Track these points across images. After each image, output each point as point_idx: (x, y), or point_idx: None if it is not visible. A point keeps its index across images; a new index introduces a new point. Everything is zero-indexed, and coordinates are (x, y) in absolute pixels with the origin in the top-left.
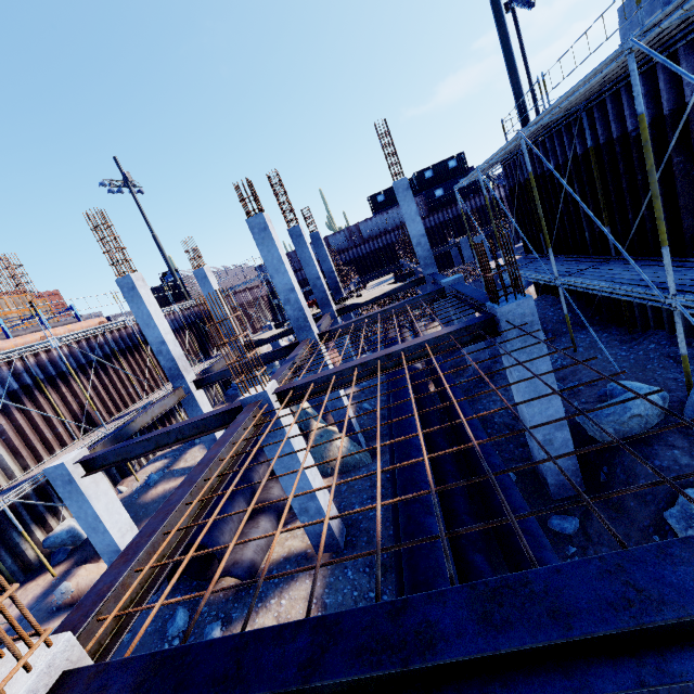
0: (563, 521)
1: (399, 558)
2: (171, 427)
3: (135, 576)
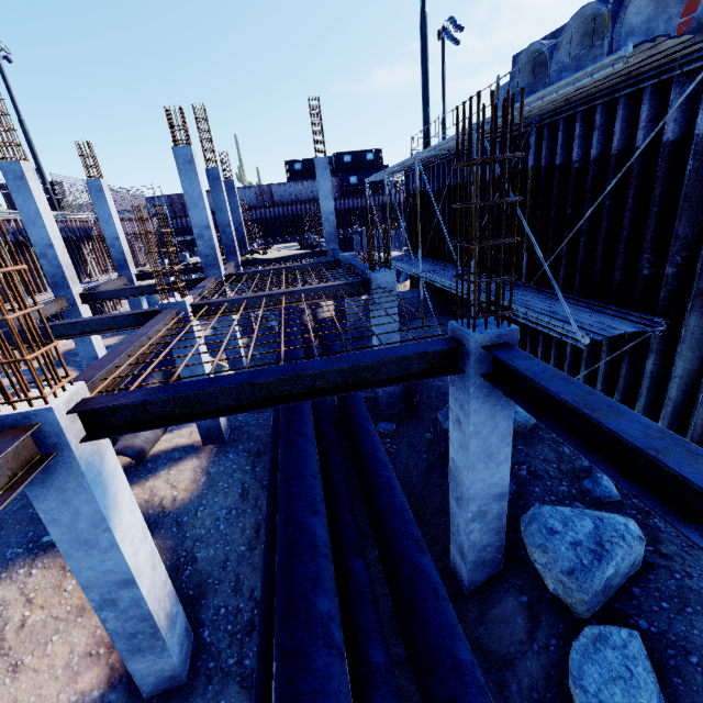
0: (386, 425)
1: (276, 431)
2: (80, 319)
3: (100, 382)
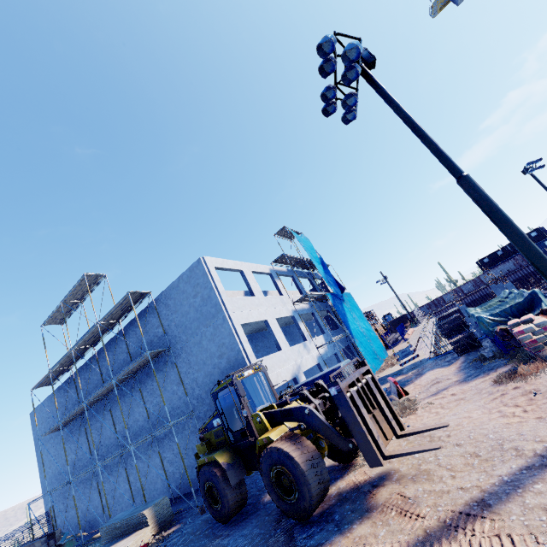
0: None
1: None
2: None
3: None
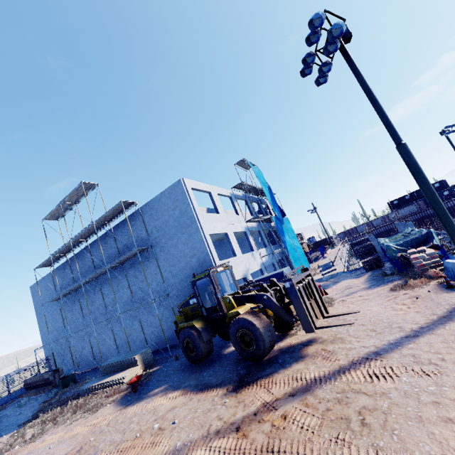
0: None
1: None
2: None
3: None
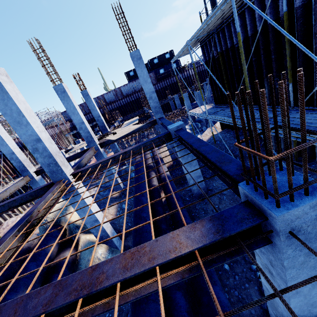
0: None
1: None
2: None
3: None
